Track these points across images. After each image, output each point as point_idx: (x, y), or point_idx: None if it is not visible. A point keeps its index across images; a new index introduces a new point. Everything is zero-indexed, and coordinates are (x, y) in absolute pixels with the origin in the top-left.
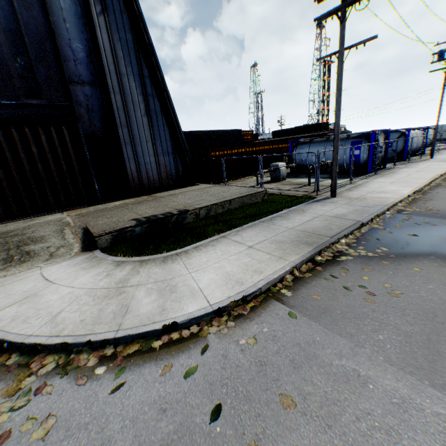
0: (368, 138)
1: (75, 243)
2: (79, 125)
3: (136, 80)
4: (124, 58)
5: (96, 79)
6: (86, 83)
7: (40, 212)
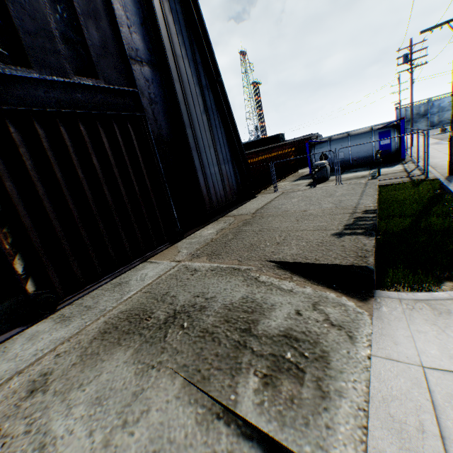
0: (395, 126)
1: (321, 292)
2: (144, 123)
3: (191, 66)
4: (177, 36)
5: (154, 59)
6: (143, 63)
7: (113, 269)
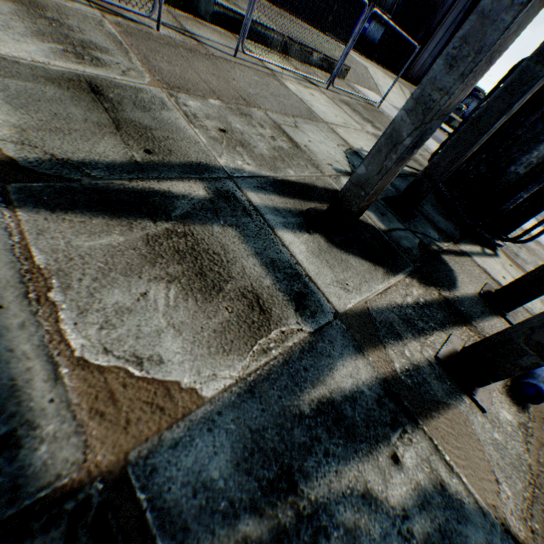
0: None
1: None
2: (433, 15)
3: None
4: None
5: None
6: None
7: (381, 64)
